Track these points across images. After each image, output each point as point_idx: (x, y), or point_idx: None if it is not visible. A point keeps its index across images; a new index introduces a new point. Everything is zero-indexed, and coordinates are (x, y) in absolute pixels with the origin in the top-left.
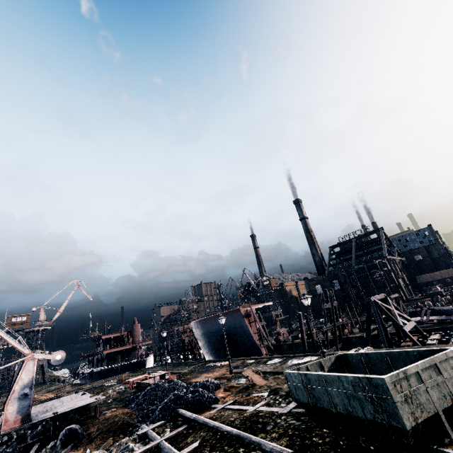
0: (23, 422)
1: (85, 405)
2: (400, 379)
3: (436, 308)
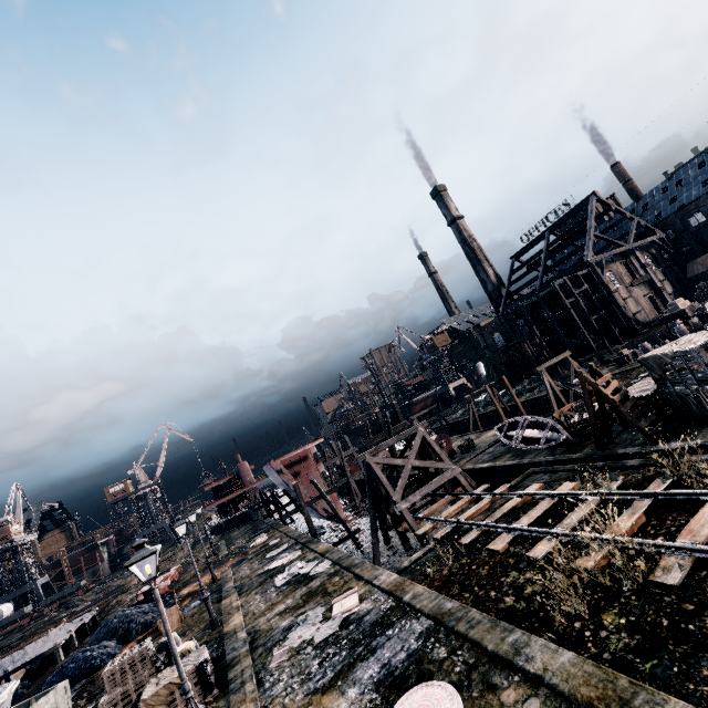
0: None
1: (38, 656)
2: None
3: (533, 418)
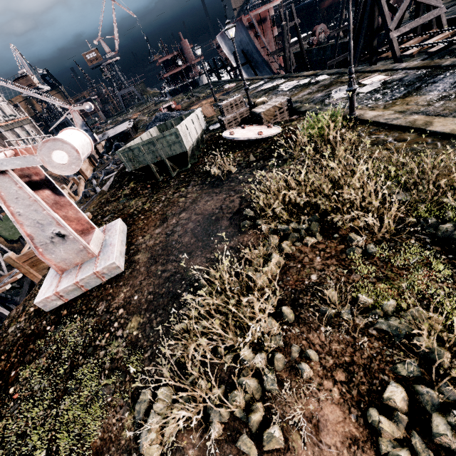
0: (95, 142)
1: (121, 132)
2: (127, 151)
3: None
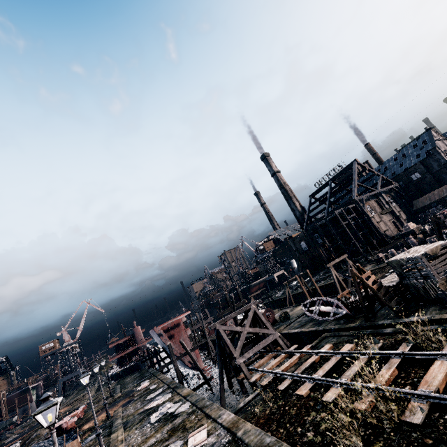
0: None
1: None
2: None
3: (325, 299)
